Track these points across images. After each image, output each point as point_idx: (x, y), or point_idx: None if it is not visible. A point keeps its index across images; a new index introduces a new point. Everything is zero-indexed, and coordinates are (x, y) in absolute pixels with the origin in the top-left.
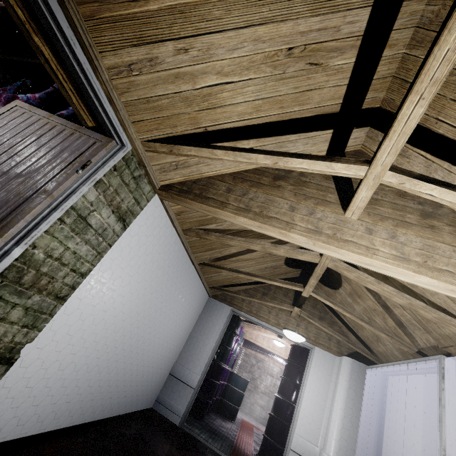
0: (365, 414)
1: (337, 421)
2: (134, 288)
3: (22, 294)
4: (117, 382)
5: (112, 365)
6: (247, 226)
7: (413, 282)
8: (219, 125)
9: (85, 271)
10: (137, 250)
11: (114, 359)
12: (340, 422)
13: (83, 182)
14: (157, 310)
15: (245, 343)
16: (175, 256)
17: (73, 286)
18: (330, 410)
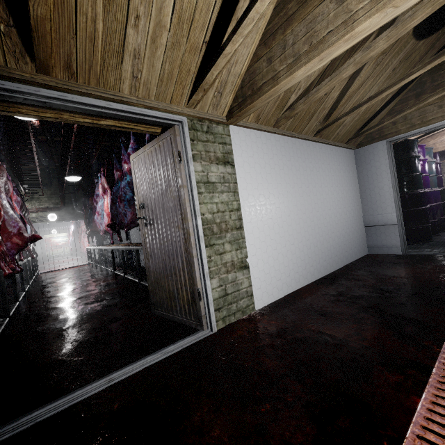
0: None
1: None
2: (276, 194)
3: (221, 238)
4: (320, 251)
5: (307, 244)
6: (310, 71)
7: None
8: (210, 25)
9: (237, 207)
10: (254, 171)
11: (304, 240)
12: None
13: (187, 165)
14: (309, 194)
15: (444, 156)
16: (286, 149)
17: (239, 218)
18: None
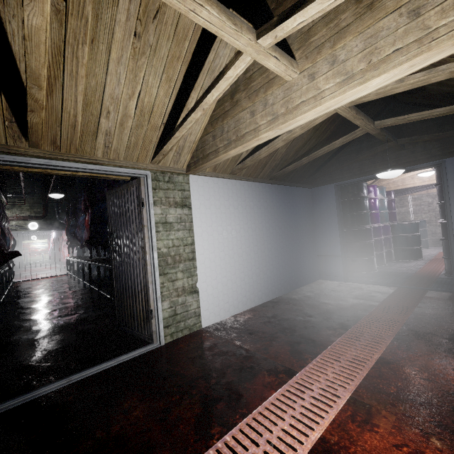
0: None
1: None
2: (230, 230)
3: (174, 267)
4: (270, 277)
5: (256, 272)
6: (240, 152)
7: (376, 88)
8: (166, 113)
9: (191, 242)
10: (210, 211)
11: (255, 268)
12: None
13: (149, 209)
14: (262, 229)
15: (400, 193)
16: (242, 191)
17: (192, 251)
18: None
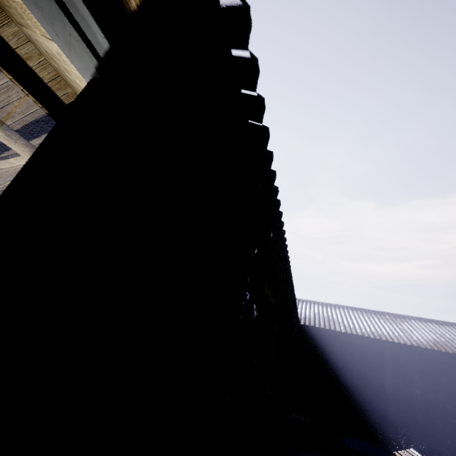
0: None
1: None
2: None
3: None
4: None
5: None
6: None
7: None
8: None
9: None
10: None
11: None
12: None
13: None
14: None
15: None
16: None
17: None
18: None
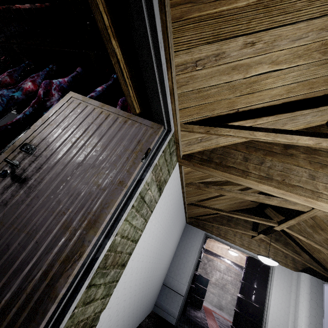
0: (327, 321)
1: (304, 326)
2: (157, 237)
3: (105, 274)
4: (140, 305)
5: (140, 296)
6: (267, 191)
7: None
8: (250, 106)
9: (137, 238)
10: (163, 208)
11: (141, 291)
12: (306, 327)
13: (146, 168)
14: (164, 245)
15: None
16: (177, 203)
17: (130, 252)
18: (294, 316)
